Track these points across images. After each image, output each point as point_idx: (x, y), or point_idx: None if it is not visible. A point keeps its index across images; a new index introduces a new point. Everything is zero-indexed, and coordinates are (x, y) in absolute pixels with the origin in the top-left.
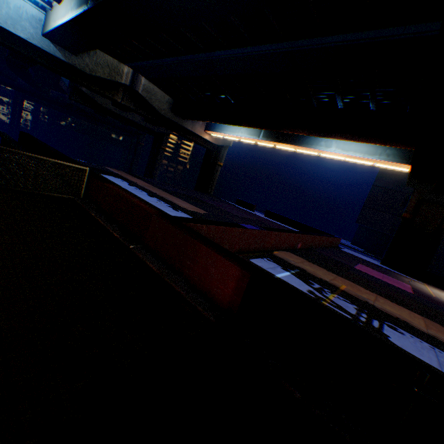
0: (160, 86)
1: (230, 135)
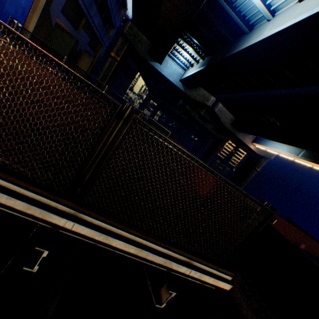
0: (229, 109)
1: (271, 149)
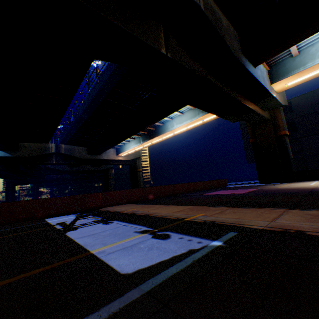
0: (76, 144)
1: (128, 150)
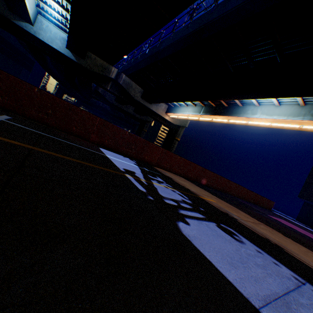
0: (135, 81)
1: (181, 114)
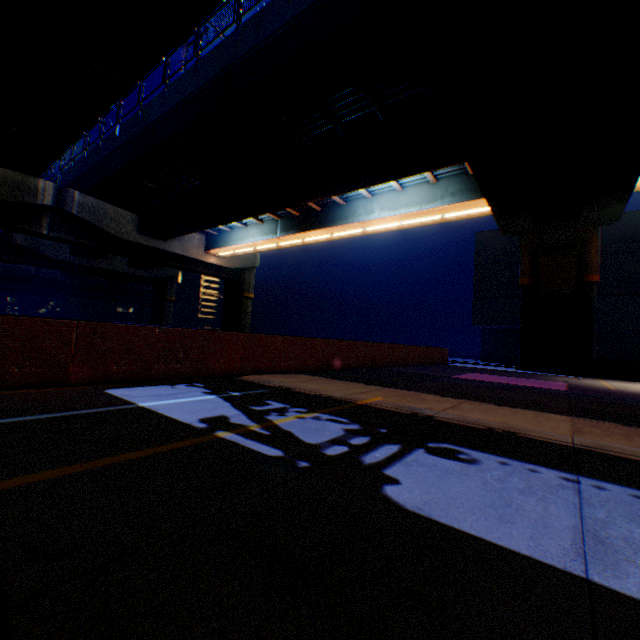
0: (111, 200)
1: (240, 245)
